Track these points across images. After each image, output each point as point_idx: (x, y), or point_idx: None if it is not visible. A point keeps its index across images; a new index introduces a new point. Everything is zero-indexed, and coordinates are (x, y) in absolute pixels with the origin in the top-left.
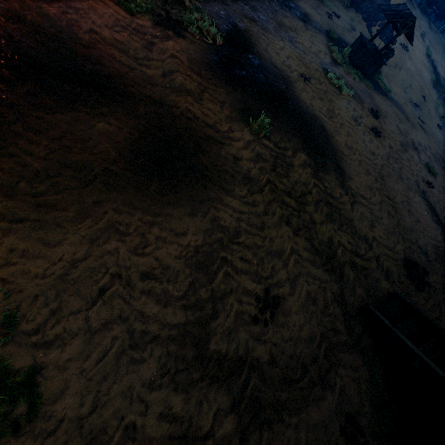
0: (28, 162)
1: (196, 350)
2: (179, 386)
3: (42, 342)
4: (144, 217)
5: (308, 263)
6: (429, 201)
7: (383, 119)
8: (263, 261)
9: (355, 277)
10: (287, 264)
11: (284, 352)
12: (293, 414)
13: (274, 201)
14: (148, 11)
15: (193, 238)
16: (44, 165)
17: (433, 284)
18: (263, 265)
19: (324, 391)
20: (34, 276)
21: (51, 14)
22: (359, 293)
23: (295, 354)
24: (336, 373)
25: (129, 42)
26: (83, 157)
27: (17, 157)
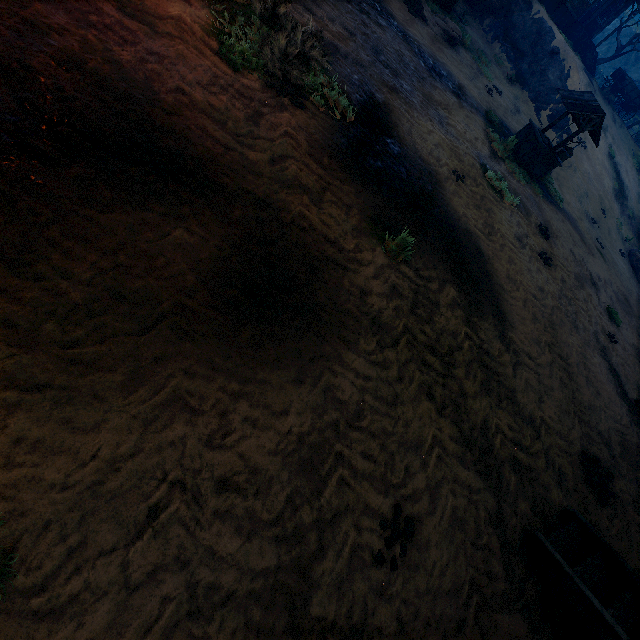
0: (63, 289)
1: (289, 615)
2: None
3: (47, 609)
4: (228, 385)
5: (455, 462)
6: (611, 363)
7: (554, 239)
8: (394, 457)
9: (518, 482)
10: (426, 463)
11: (418, 615)
12: None
13: (413, 361)
14: (258, 67)
15: (297, 420)
16: (86, 295)
17: (620, 494)
18: (393, 464)
19: None
20: (48, 486)
21: (124, 61)
22: (522, 509)
23: (434, 618)
24: None
25: (229, 110)
26: (147, 284)
27: (46, 280)
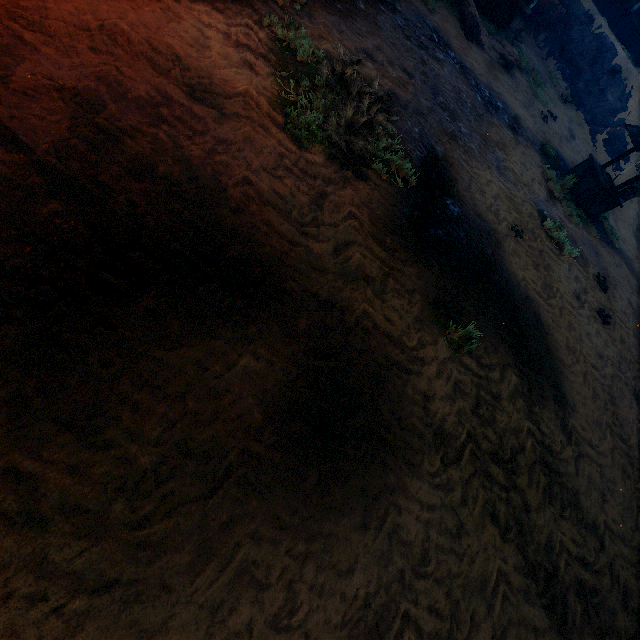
0: (133, 454)
1: None
2: None
3: None
4: (294, 547)
5: (520, 599)
6: None
7: (612, 290)
8: (459, 606)
9: (583, 612)
10: (491, 606)
11: None
12: None
13: (476, 476)
14: (323, 139)
15: (364, 580)
16: (155, 458)
17: None
18: (458, 615)
19: None
20: None
21: (193, 156)
22: None
23: None
24: None
25: (293, 195)
26: (215, 431)
27: (116, 447)
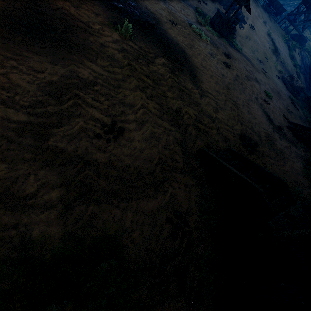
0: None
1: (34, 141)
2: (7, 159)
3: None
4: (3, 53)
5: (156, 116)
6: (265, 110)
7: (233, 60)
8: (115, 105)
9: (197, 134)
10: (137, 113)
11: (123, 162)
12: (123, 201)
13: (133, 77)
14: None
15: (49, 75)
16: None
17: (262, 151)
18: (114, 108)
19: (157, 193)
20: None
21: None
22: (198, 143)
23: (133, 166)
24: (170, 184)
25: None
26: None
27: None
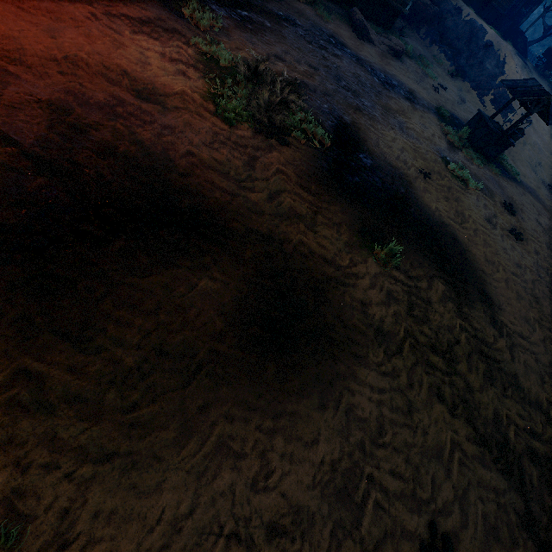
0: (119, 356)
1: None
2: None
3: None
4: (263, 424)
5: (476, 464)
6: None
7: (520, 214)
8: (419, 470)
9: (539, 475)
10: (450, 470)
11: None
12: None
13: (418, 364)
14: (248, 118)
15: (328, 448)
16: (137, 358)
17: None
18: (419, 478)
19: None
20: None
21: (145, 139)
22: (550, 505)
23: None
24: None
25: (229, 160)
26: (184, 336)
27: (105, 351)
